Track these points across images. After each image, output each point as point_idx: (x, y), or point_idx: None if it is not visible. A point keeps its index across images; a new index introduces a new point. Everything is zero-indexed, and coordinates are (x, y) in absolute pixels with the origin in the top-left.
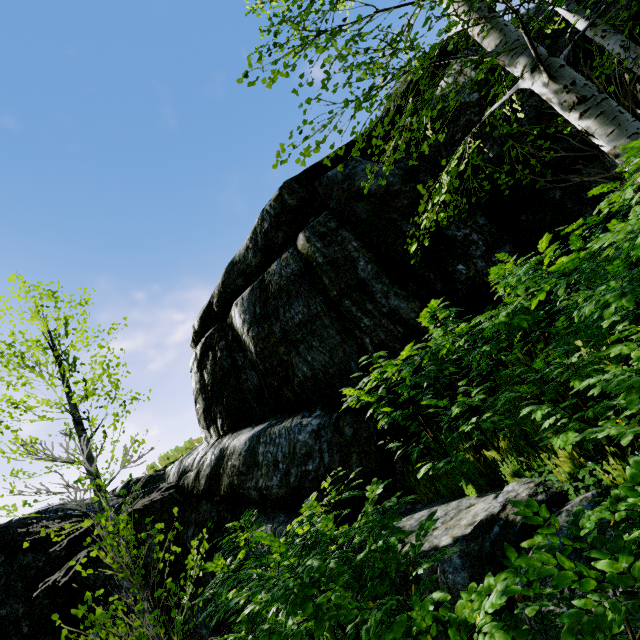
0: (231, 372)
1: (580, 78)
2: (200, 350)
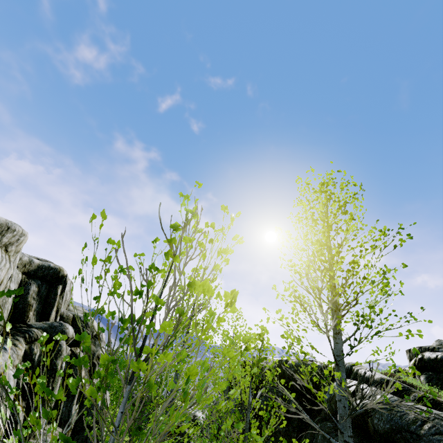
0: None
1: None
2: None
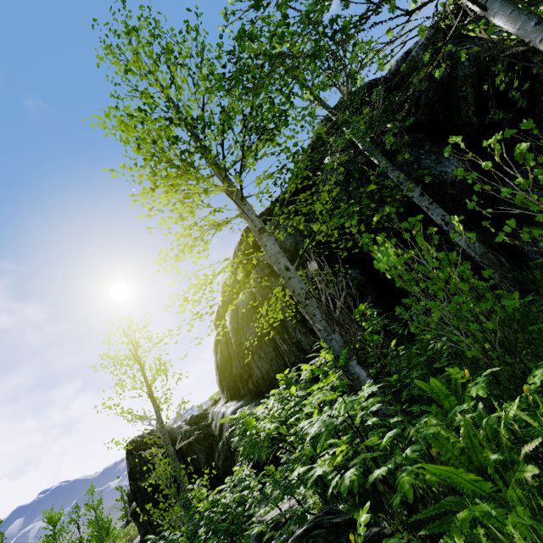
0: (228, 361)
1: (297, 288)
2: (215, 340)
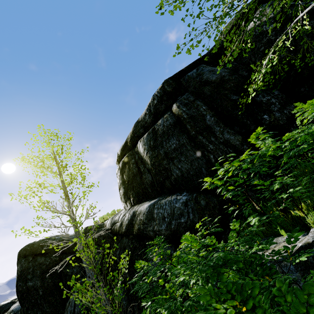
0: (137, 174)
1: None
2: (121, 164)
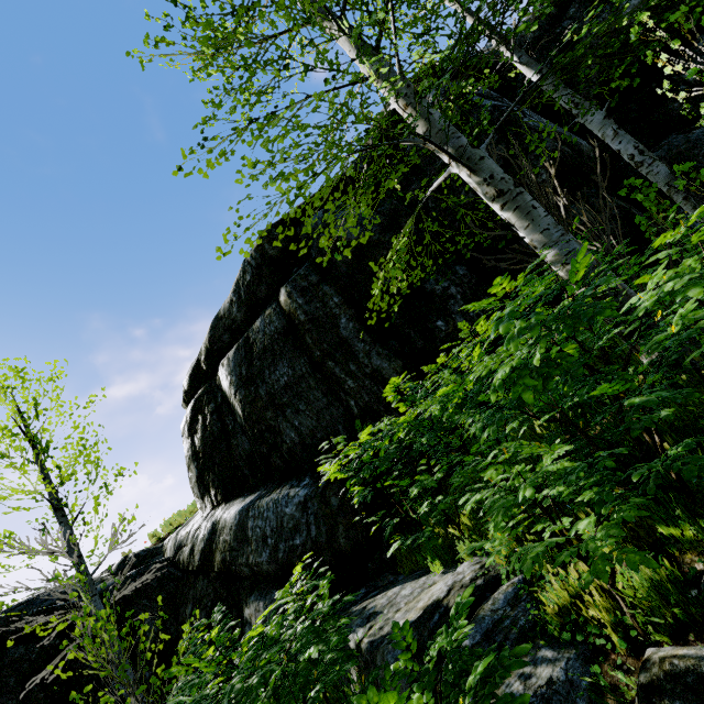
0: (222, 438)
1: (498, 171)
2: (190, 413)
